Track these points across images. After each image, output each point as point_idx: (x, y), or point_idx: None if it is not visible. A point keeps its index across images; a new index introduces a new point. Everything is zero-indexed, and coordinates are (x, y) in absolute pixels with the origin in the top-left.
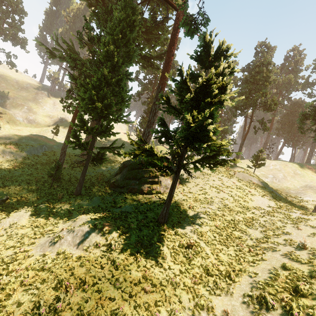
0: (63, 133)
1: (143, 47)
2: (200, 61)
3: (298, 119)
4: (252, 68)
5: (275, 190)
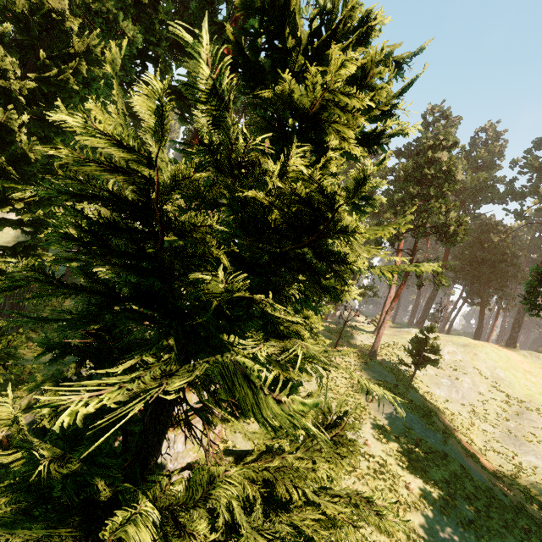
0: (13, 242)
1: (167, 63)
2: (247, 77)
3: (528, 281)
4: (419, 151)
5: (468, 453)
